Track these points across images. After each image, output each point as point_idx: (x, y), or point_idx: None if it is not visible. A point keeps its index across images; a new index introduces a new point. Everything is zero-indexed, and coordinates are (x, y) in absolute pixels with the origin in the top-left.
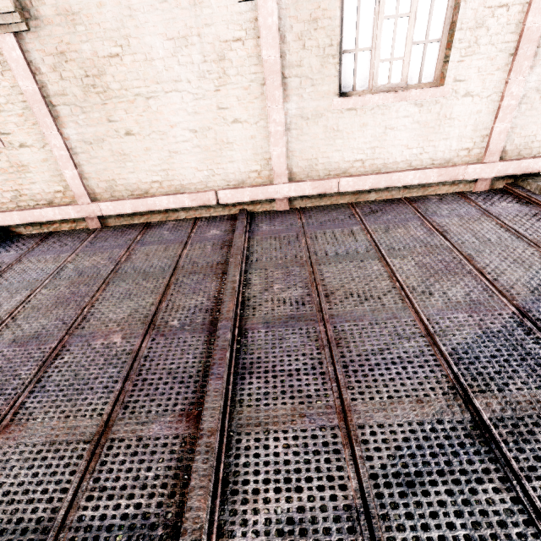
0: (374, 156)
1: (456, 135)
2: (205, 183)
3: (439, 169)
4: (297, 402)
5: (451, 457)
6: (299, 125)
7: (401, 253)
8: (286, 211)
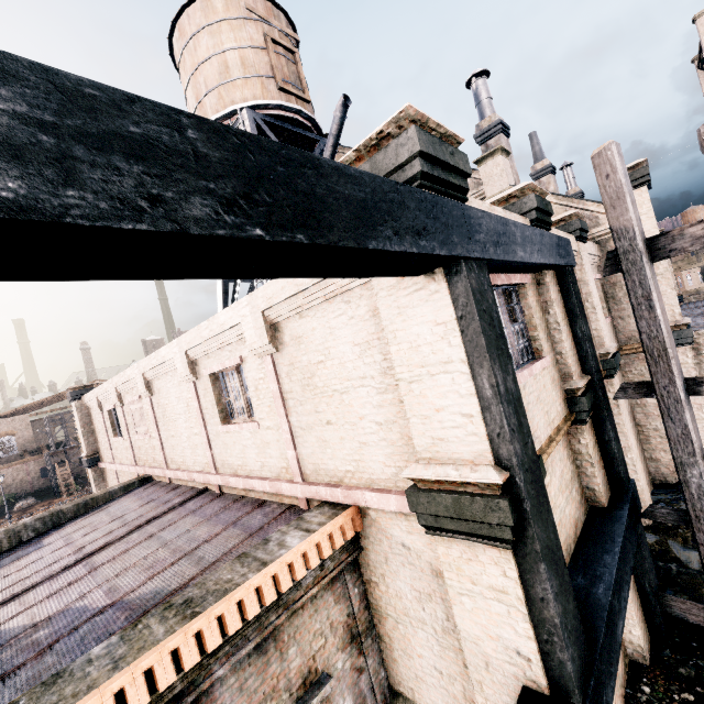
0: (245, 463)
1: (275, 455)
2: (194, 466)
3: (269, 481)
4: (32, 599)
5: (0, 639)
6: (214, 438)
7: (172, 546)
8: (216, 494)
